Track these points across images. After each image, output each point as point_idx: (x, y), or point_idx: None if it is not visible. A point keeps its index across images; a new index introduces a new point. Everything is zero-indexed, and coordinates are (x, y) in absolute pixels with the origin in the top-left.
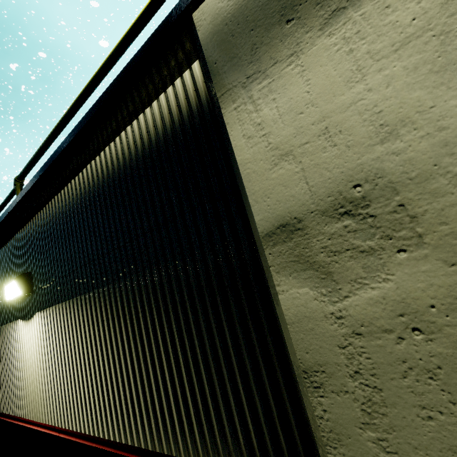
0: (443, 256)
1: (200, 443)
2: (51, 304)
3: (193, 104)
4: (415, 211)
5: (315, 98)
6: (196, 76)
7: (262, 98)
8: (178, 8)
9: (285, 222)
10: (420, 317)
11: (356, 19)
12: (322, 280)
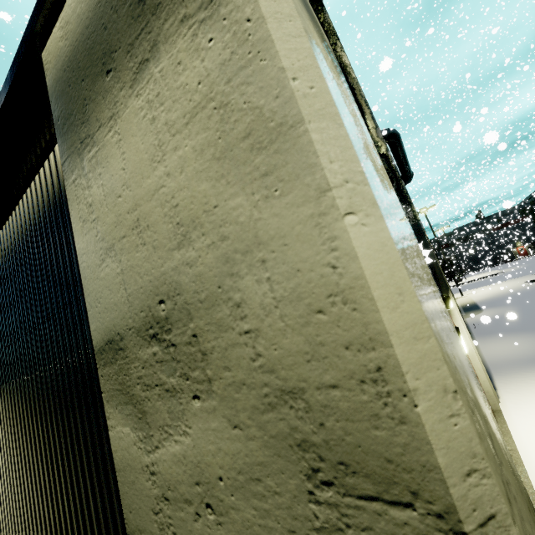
0: (227, 413)
1: None
2: None
3: None
4: (205, 346)
5: (129, 178)
6: None
7: (92, 172)
8: (22, 47)
9: (111, 337)
10: (211, 490)
11: (157, 77)
12: (139, 421)
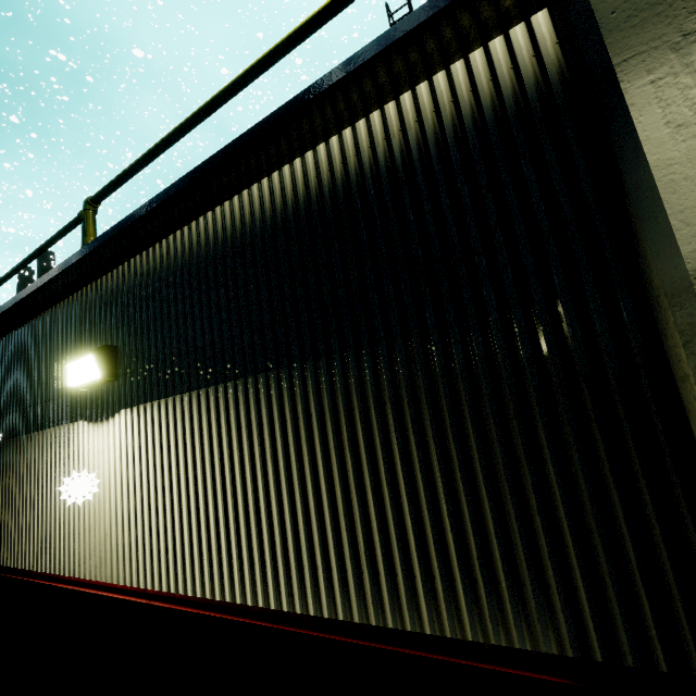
0: None
1: (467, 610)
2: (158, 396)
3: (505, 89)
4: None
5: None
6: (518, 46)
7: None
8: None
9: None
10: None
11: None
12: None
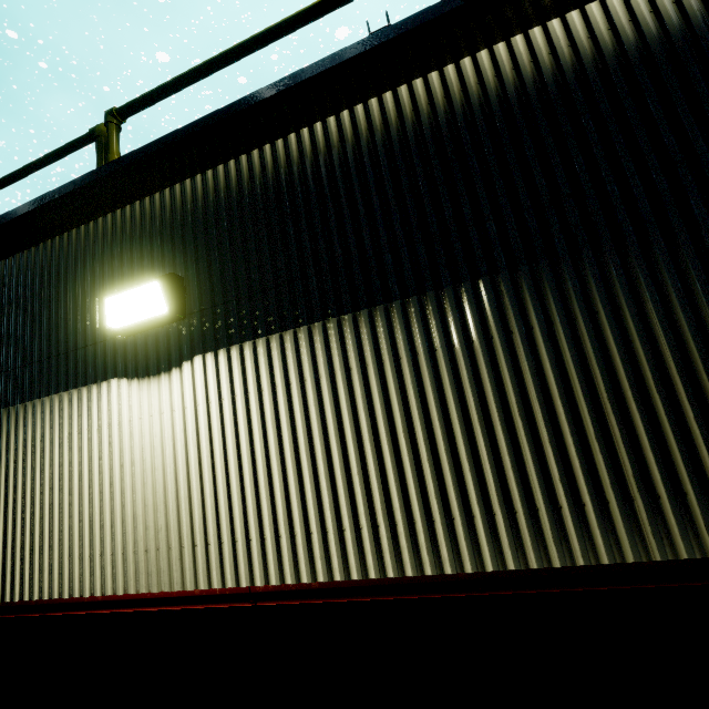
0: None
1: None
2: (264, 332)
3: None
4: None
5: None
6: None
7: None
8: None
9: None
10: None
11: None
12: None
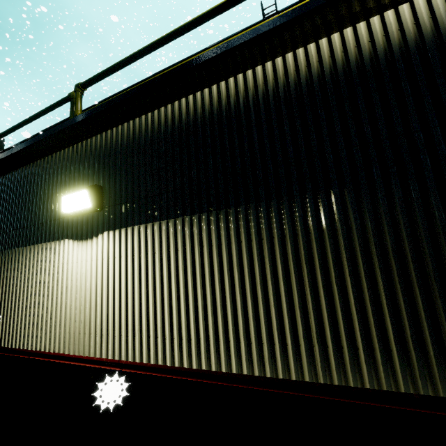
0: None
1: (401, 371)
2: (138, 222)
3: (442, 24)
4: None
5: None
6: None
7: None
8: None
9: None
10: None
11: None
12: None
